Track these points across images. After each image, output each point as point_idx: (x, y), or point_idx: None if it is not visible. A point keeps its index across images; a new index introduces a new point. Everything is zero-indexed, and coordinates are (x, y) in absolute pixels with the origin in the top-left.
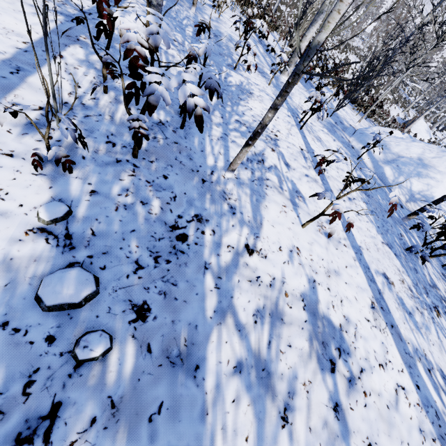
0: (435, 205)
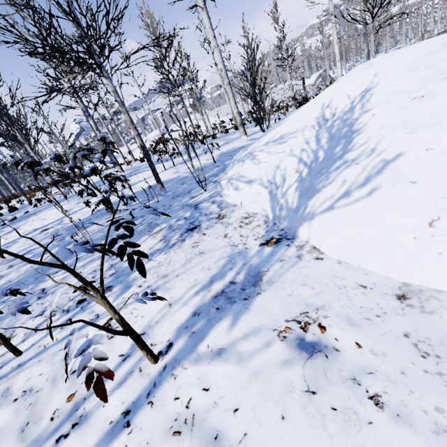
0: (150, 167)
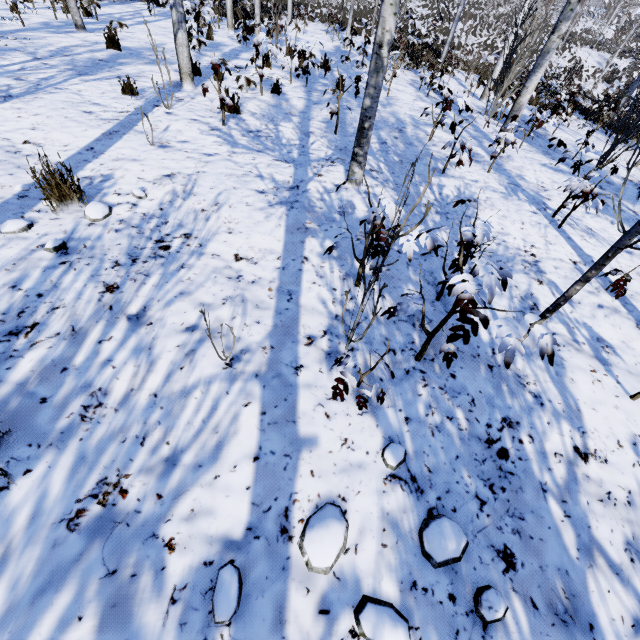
0: None
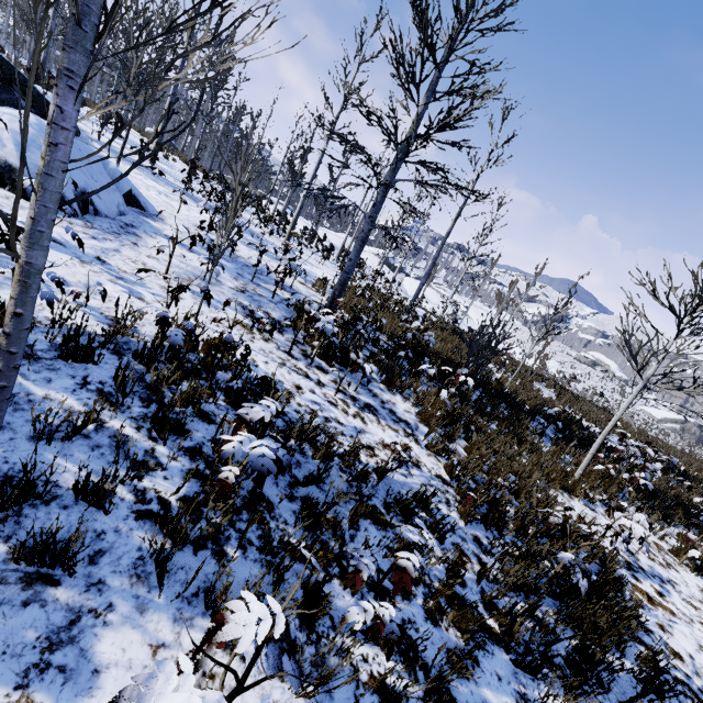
0: None
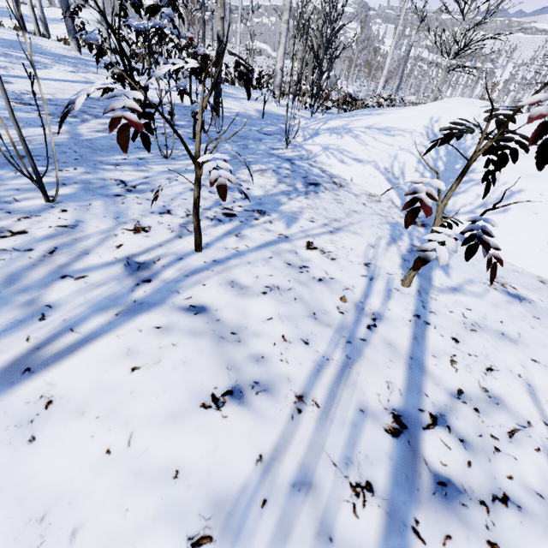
0: None
